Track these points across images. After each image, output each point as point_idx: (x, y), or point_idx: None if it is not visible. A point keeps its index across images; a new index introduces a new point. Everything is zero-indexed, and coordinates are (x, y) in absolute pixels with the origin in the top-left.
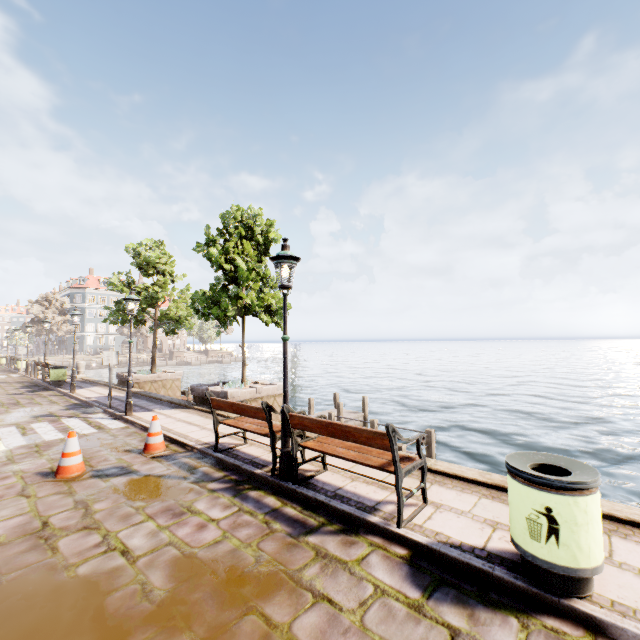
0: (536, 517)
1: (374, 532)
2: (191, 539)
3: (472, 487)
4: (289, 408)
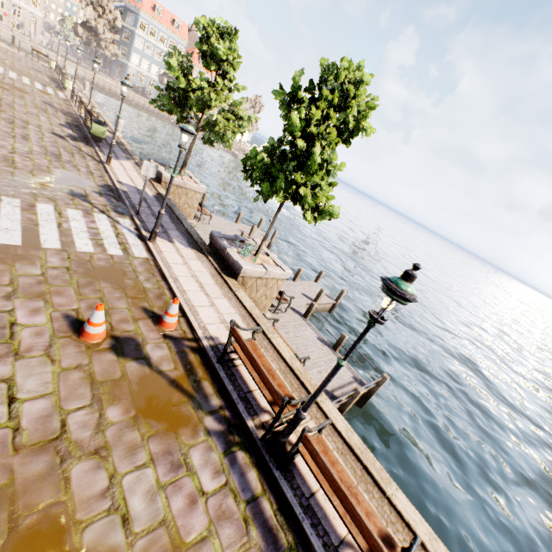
0: None
1: None
2: (182, 522)
3: (418, 549)
4: (308, 430)
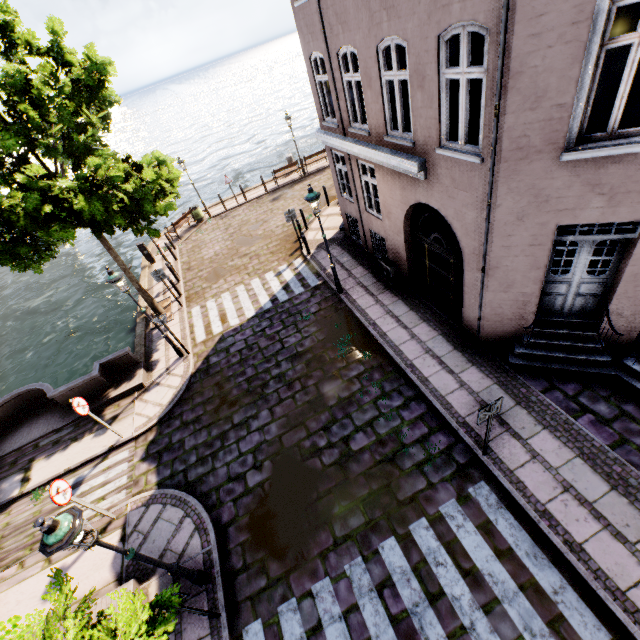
0: None
1: None
2: None
3: None
4: None
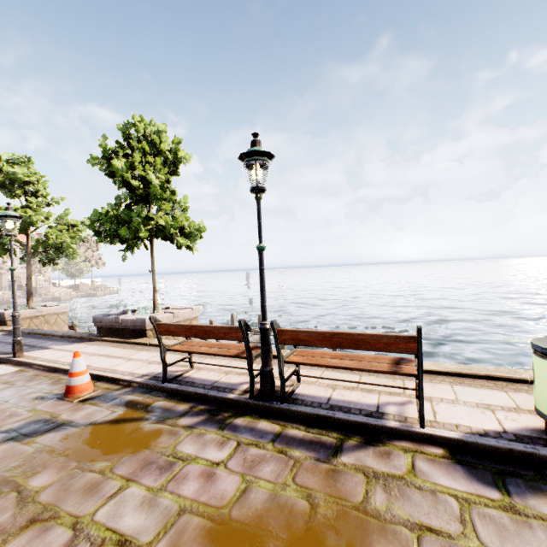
0: None
1: (396, 437)
2: (207, 496)
3: (435, 377)
4: (276, 323)
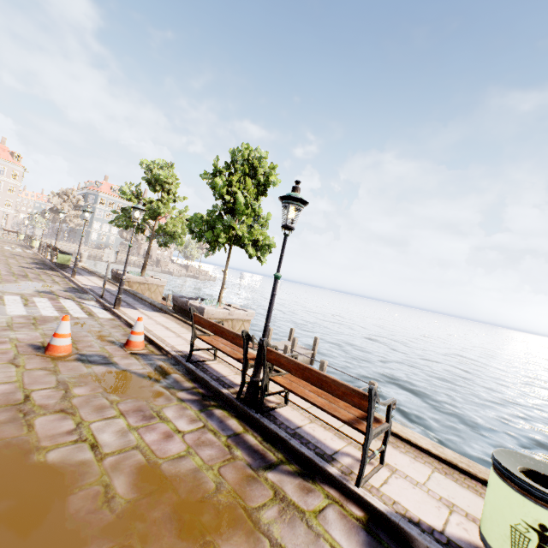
0: (525, 530)
1: (330, 483)
2: (157, 447)
3: (424, 457)
4: (268, 342)
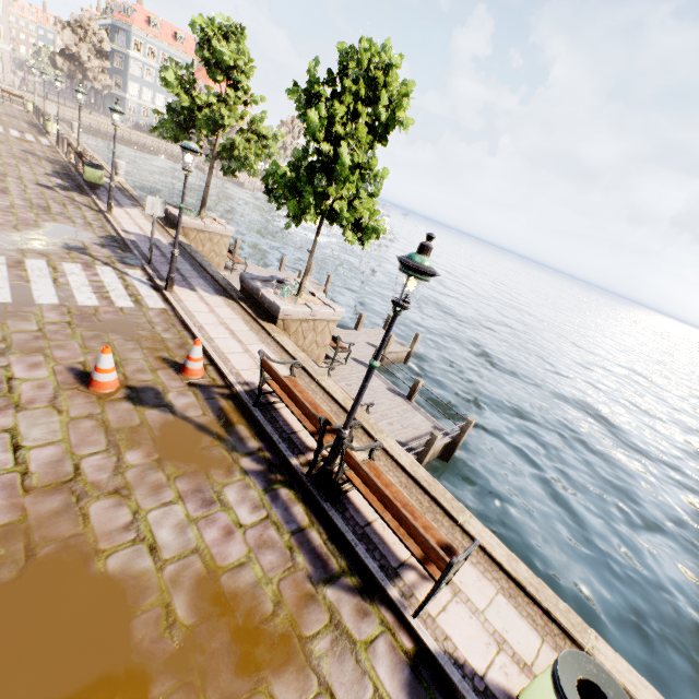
0: None
1: (388, 603)
2: (217, 550)
3: (494, 571)
4: (349, 444)
